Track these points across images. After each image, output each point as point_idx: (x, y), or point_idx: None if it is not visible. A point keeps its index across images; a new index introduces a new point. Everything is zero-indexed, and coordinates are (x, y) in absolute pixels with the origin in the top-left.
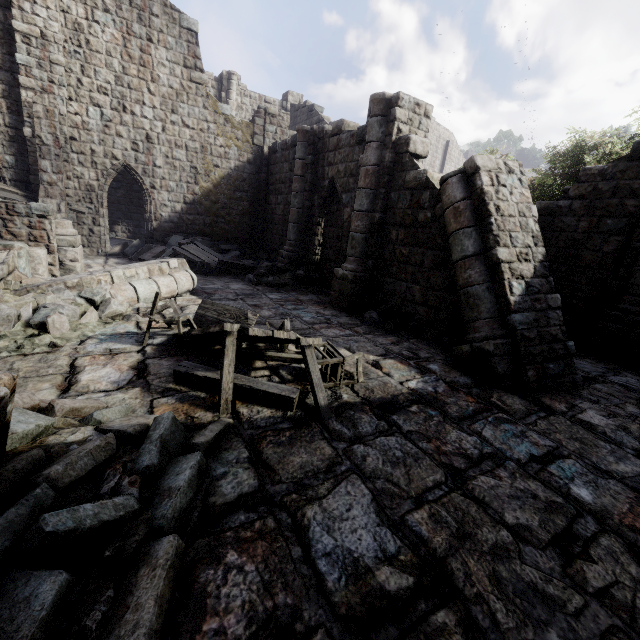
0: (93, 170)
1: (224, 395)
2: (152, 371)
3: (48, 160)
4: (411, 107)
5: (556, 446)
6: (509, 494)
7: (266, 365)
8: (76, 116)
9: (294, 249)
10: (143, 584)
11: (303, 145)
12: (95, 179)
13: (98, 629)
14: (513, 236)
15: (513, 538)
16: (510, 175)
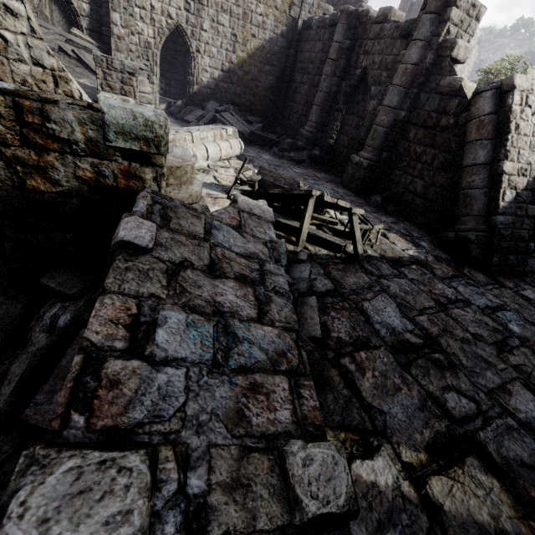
0: (151, 27)
1: (302, 236)
2: None
3: (118, 13)
4: (467, 8)
5: (503, 304)
6: (472, 320)
7: (312, 222)
8: None
9: (313, 130)
10: (309, 312)
11: (344, 28)
12: (152, 37)
13: (298, 322)
14: (521, 153)
15: (473, 338)
16: None
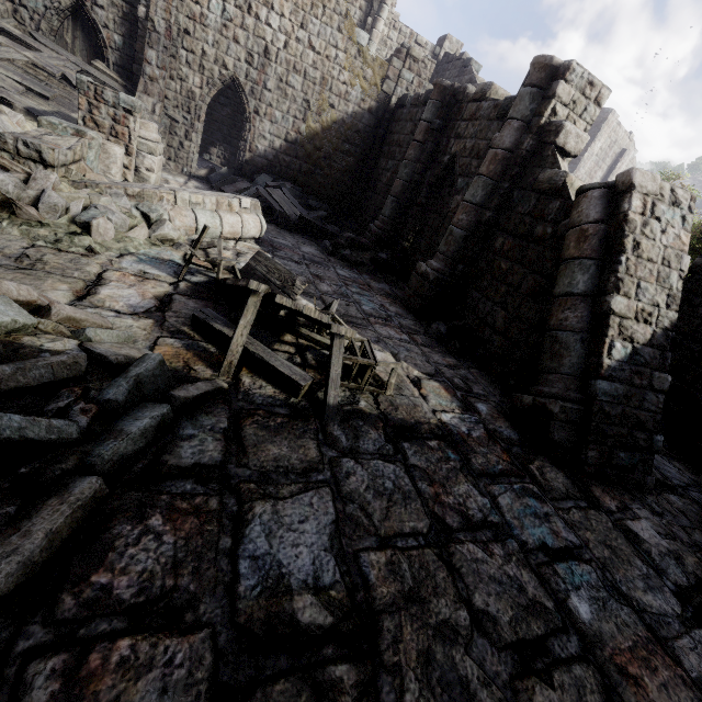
0: (199, 75)
1: (230, 357)
2: (174, 308)
3: (155, 51)
4: (581, 85)
5: (579, 545)
6: (492, 575)
7: (295, 342)
8: (196, 5)
9: (385, 227)
10: (44, 513)
11: (435, 104)
12: (199, 86)
13: None
14: (642, 286)
15: (470, 623)
16: (673, 208)
